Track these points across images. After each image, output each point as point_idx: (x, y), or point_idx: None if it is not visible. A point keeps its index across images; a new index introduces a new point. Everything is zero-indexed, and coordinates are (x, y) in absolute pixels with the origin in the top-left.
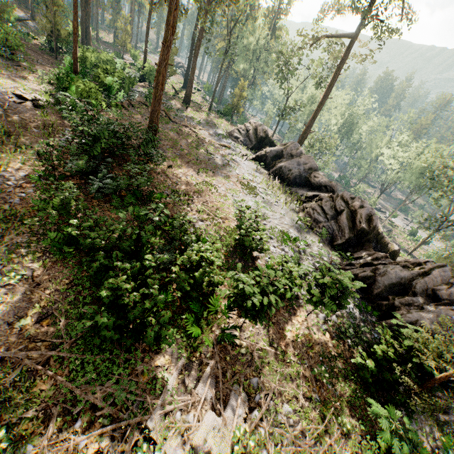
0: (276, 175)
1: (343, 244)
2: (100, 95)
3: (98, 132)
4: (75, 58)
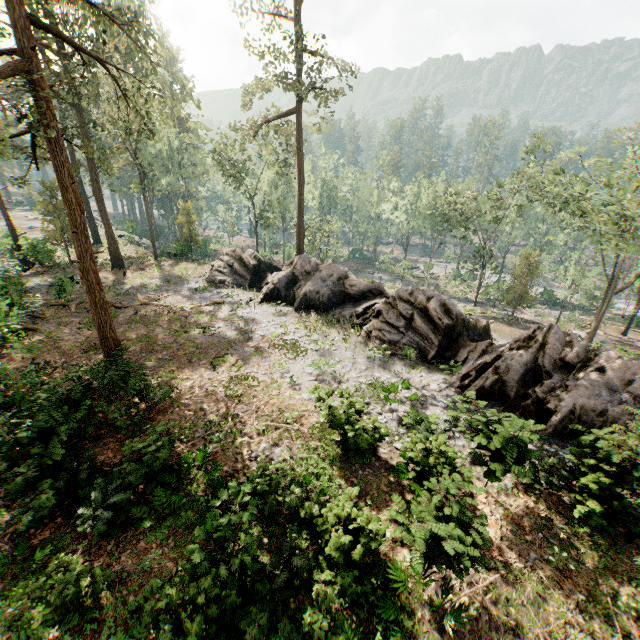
0: (304, 306)
1: (437, 353)
2: None
3: (46, 424)
4: None
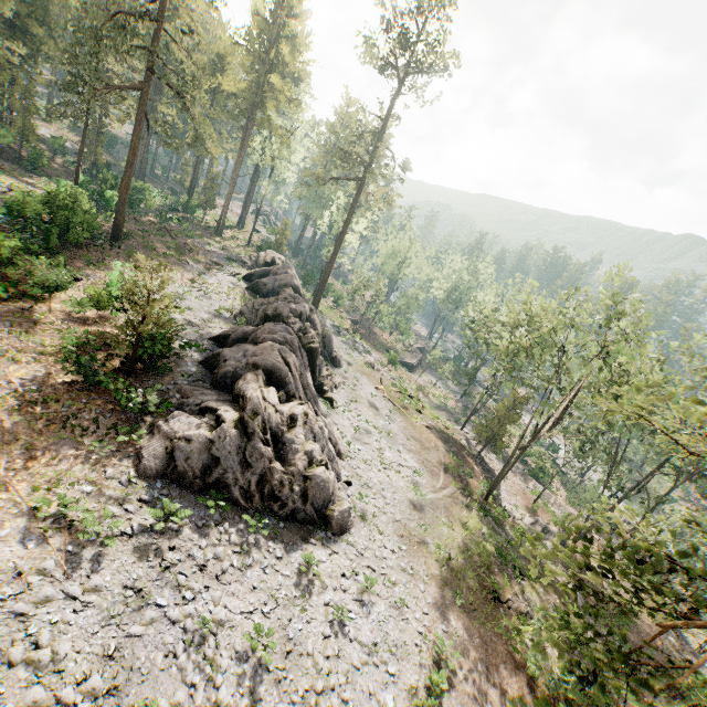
0: (254, 290)
1: None
2: (89, 200)
3: (38, 204)
4: (78, 172)
